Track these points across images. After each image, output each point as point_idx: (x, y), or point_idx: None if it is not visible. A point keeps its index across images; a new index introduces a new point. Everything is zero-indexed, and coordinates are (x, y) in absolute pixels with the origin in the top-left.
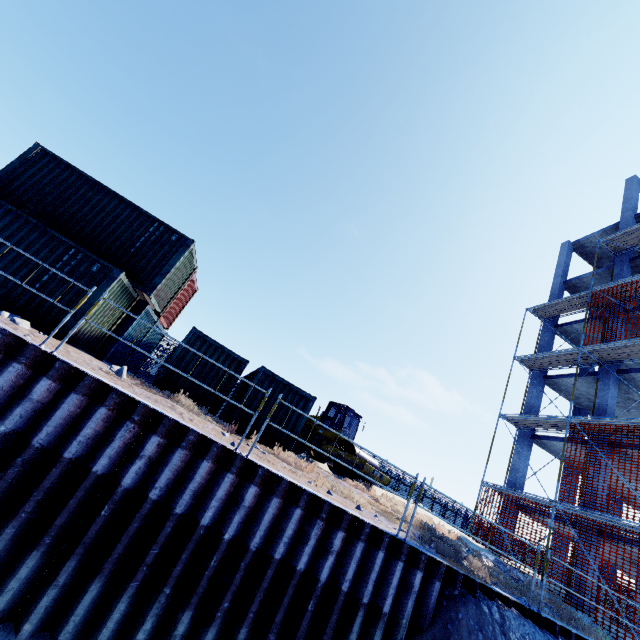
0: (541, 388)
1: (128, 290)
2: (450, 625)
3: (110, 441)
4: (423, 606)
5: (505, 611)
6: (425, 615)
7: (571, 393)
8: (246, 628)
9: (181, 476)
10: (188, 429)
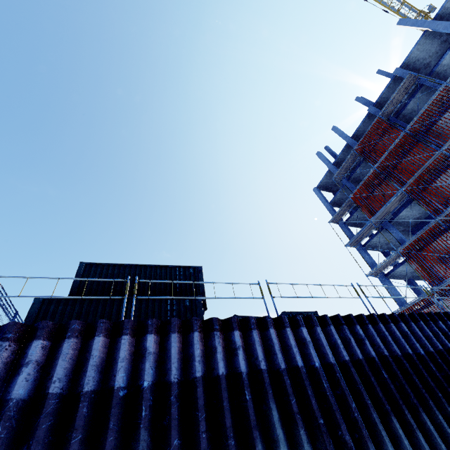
0: (366, 252)
1: None
2: None
3: (348, 340)
4: None
5: None
6: None
7: (377, 246)
8: None
9: (380, 339)
10: (360, 315)
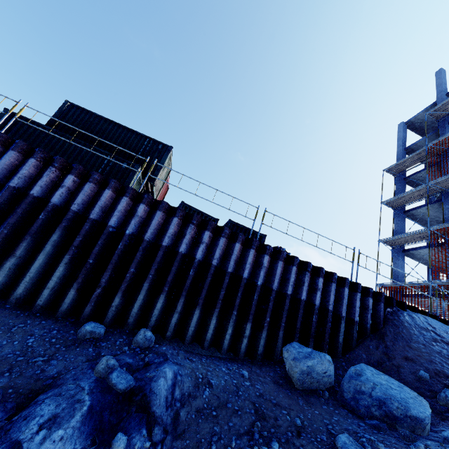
0: (403, 219)
1: (140, 182)
2: (397, 323)
3: (184, 236)
4: (376, 318)
5: (426, 317)
6: (379, 322)
7: (424, 219)
8: (282, 331)
9: (225, 254)
10: (223, 227)
